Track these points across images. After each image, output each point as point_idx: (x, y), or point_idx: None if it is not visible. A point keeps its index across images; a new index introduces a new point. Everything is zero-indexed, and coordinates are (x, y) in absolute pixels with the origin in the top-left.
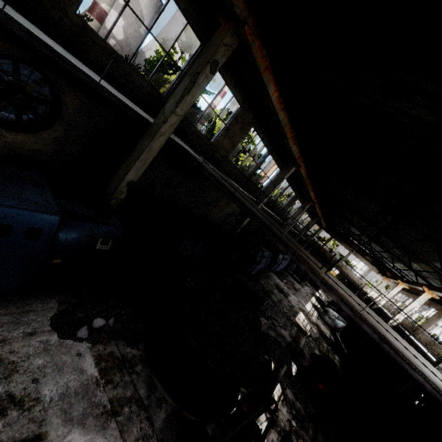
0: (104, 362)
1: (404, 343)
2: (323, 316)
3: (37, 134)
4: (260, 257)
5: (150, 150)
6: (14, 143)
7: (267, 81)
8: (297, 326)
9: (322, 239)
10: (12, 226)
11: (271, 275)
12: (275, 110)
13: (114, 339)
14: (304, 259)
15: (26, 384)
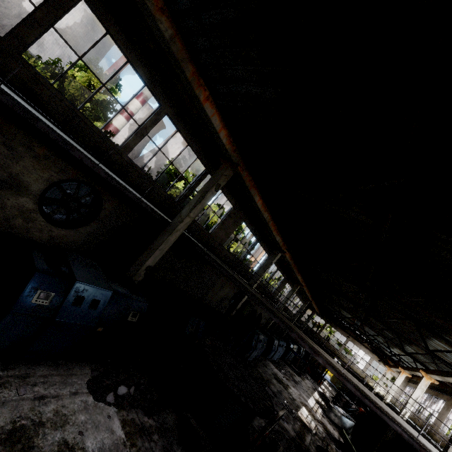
0: (128, 427)
1: (394, 414)
2: (328, 414)
3: (77, 229)
4: (255, 340)
5: (167, 242)
6: (57, 236)
7: (253, 193)
8: (300, 421)
9: (317, 325)
10: (84, 298)
11: (268, 363)
12: (261, 211)
13: (134, 407)
14: (293, 328)
15: (75, 434)
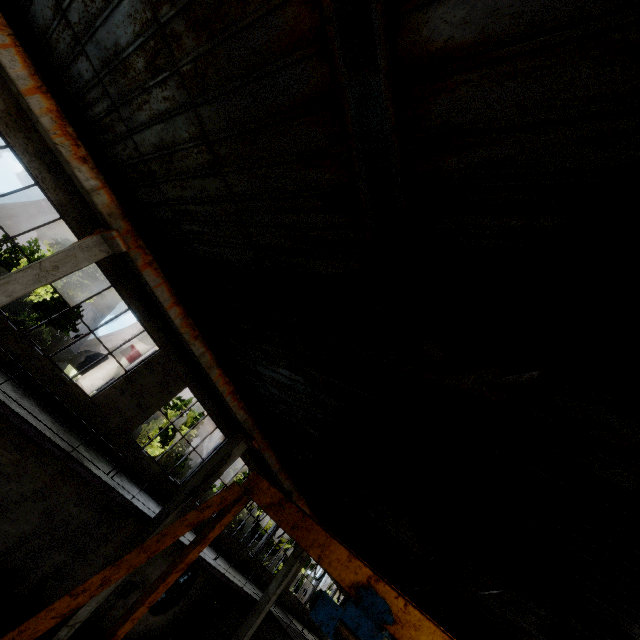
0: None
1: None
2: None
3: (167, 612)
4: None
5: (254, 625)
6: (150, 624)
7: None
8: None
9: None
10: None
11: None
12: None
13: None
14: None
15: None
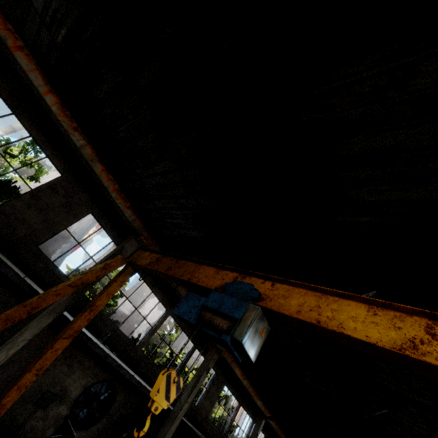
0: None
1: None
2: None
3: (90, 428)
4: None
5: (169, 432)
6: None
7: (234, 366)
8: None
9: None
10: None
11: None
12: (241, 380)
13: None
14: None
15: None
